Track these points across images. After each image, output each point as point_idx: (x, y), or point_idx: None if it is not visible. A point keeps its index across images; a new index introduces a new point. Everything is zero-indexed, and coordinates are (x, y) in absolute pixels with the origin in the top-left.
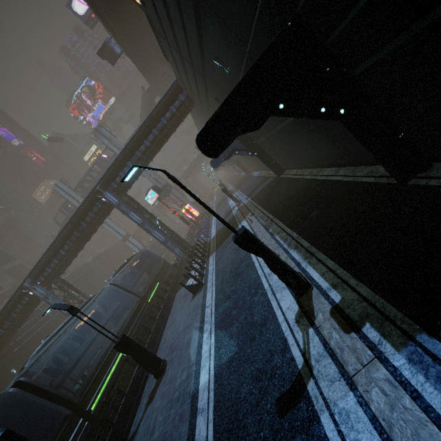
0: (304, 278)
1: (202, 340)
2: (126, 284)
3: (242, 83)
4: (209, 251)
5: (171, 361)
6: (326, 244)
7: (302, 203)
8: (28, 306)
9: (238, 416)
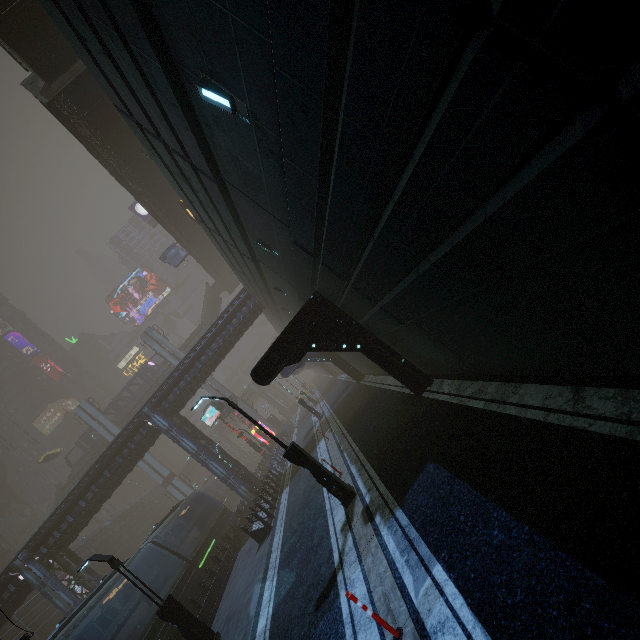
0: (349, 488)
1: (264, 589)
2: (170, 543)
3: (283, 333)
4: (283, 485)
5: (227, 632)
6: (373, 455)
7: (368, 415)
8: (10, 602)
9: (287, 634)
